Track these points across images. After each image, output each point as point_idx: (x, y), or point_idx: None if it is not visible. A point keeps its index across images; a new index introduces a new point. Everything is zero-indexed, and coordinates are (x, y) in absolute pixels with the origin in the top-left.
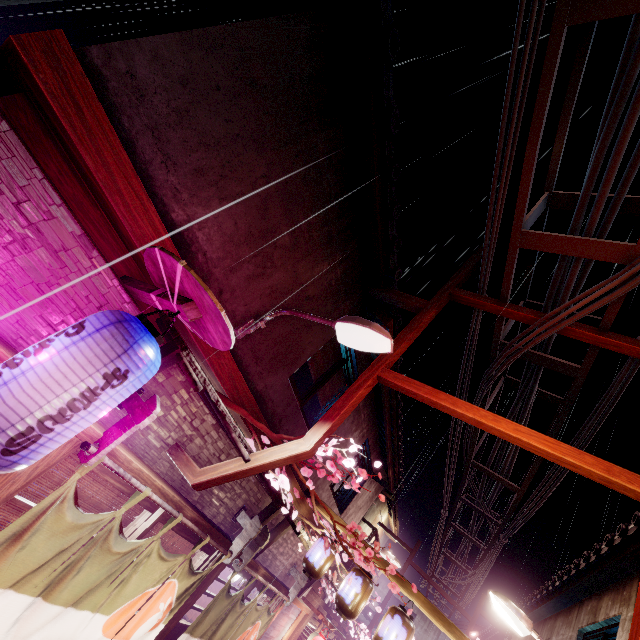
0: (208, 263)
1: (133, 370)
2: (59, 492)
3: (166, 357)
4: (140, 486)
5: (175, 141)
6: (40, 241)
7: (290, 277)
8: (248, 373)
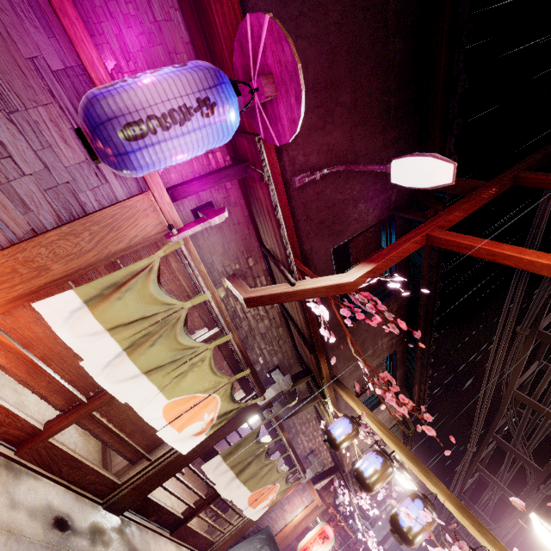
0: None
1: (219, 106)
2: (148, 261)
3: (238, 167)
4: (204, 287)
5: None
6: (160, 39)
7: (346, 141)
8: (298, 228)
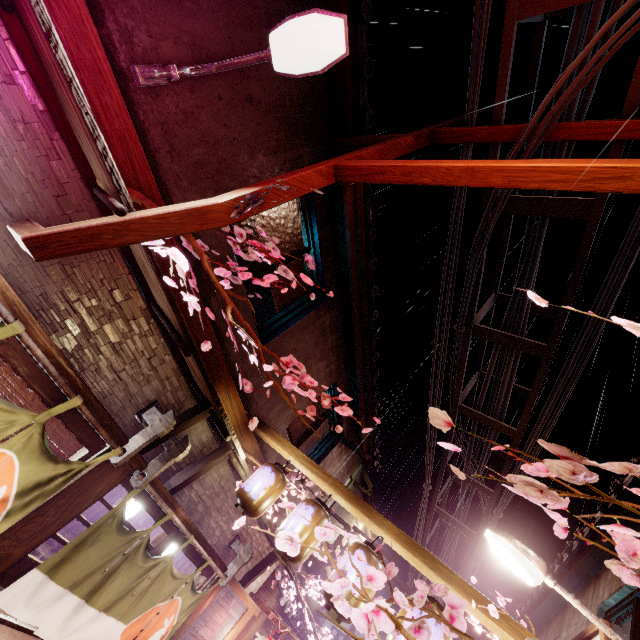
0: None
1: None
2: None
3: None
4: None
5: None
6: None
7: (223, 43)
8: (157, 164)
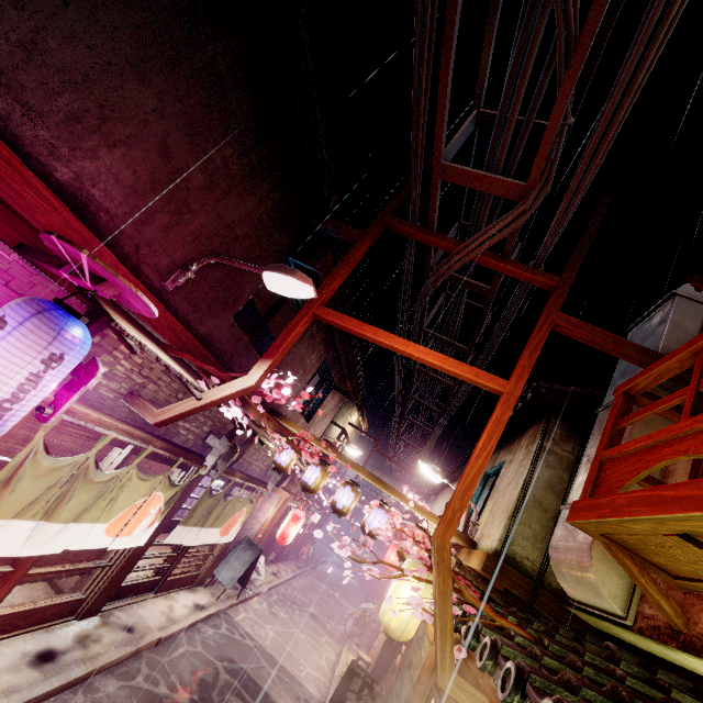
0: (114, 221)
1: (68, 352)
2: (29, 447)
3: (95, 324)
4: (105, 432)
5: (31, 85)
6: None
7: (213, 220)
8: (188, 321)
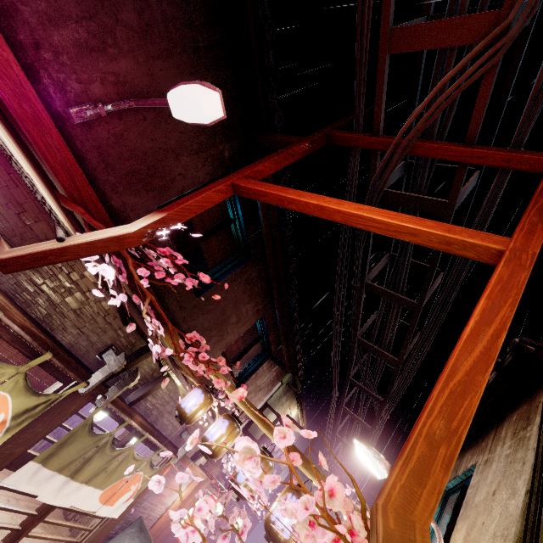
0: None
1: None
2: None
3: None
4: None
5: None
6: None
7: (144, 75)
8: (96, 178)
